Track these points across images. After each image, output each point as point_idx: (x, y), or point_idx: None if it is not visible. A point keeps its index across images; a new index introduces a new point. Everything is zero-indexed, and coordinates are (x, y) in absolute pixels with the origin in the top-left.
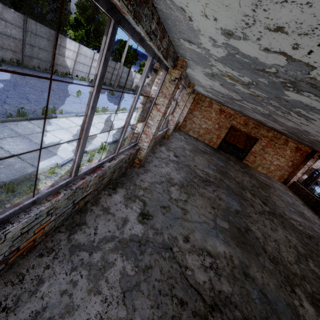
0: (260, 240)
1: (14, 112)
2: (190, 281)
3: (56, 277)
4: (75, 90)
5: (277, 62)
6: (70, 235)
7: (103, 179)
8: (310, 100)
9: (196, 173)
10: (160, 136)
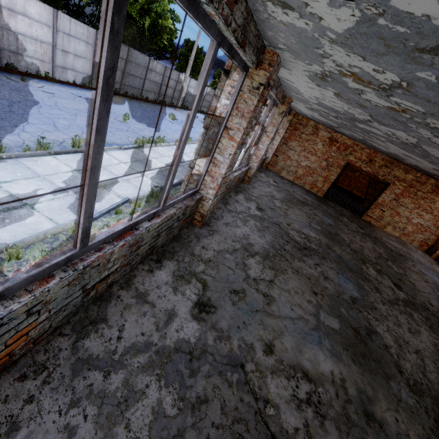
0: (391, 350)
1: (34, 143)
2: (271, 428)
3: (42, 419)
4: (122, 113)
5: None
6: (78, 341)
7: (138, 247)
8: None
9: (289, 236)
10: (236, 179)
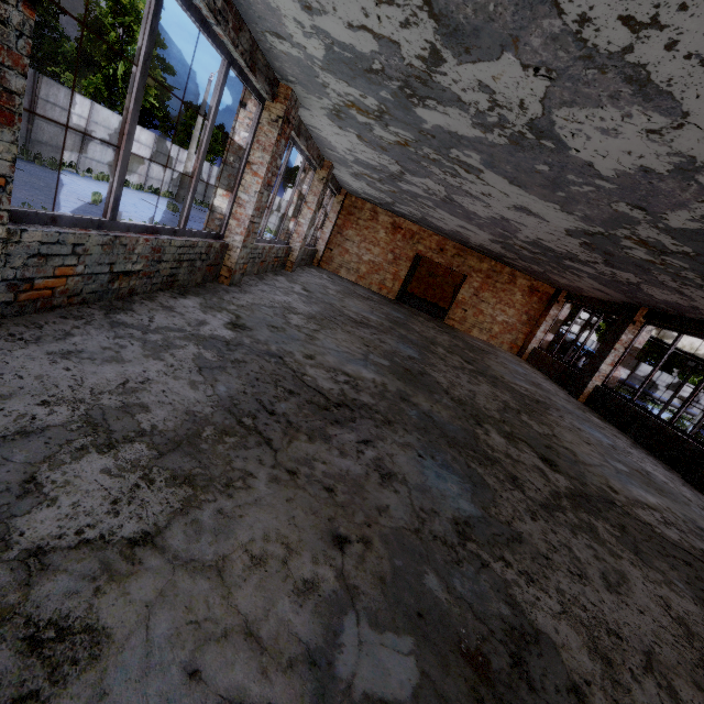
0: (442, 384)
1: None
2: (308, 383)
3: (93, 337)
4: (88, 194)
5: (372, 47)
6: (109, 314)
7: (160, 260)
8: (442, 117)
9: (343, 313)
10: (273, 254)
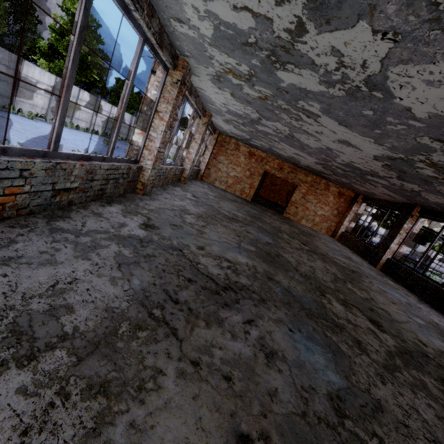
0: (292, 263)
1: None
2: (201, 271)
3: (33, 242)
4: None
5: (250, 24)
6: (50, 222)
7: (92, 179)
8: (297, 77)
9: (220, 212)
10: (172, 173)
